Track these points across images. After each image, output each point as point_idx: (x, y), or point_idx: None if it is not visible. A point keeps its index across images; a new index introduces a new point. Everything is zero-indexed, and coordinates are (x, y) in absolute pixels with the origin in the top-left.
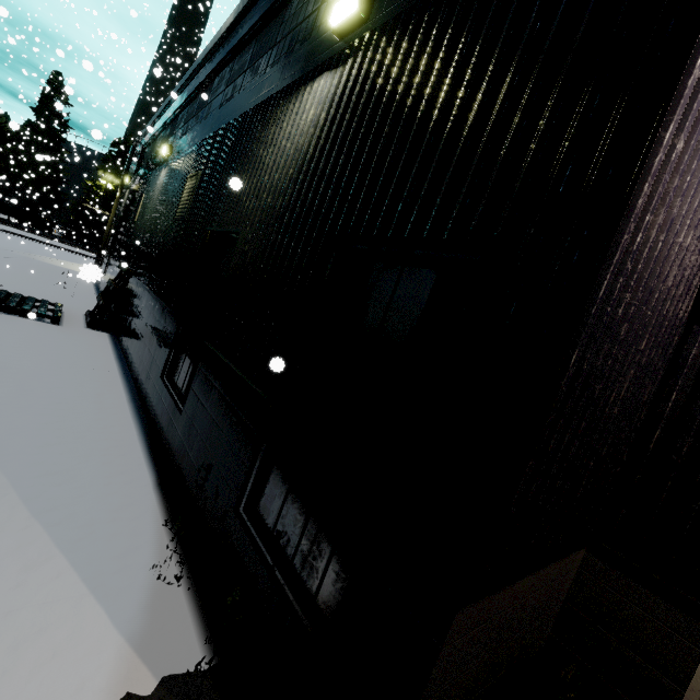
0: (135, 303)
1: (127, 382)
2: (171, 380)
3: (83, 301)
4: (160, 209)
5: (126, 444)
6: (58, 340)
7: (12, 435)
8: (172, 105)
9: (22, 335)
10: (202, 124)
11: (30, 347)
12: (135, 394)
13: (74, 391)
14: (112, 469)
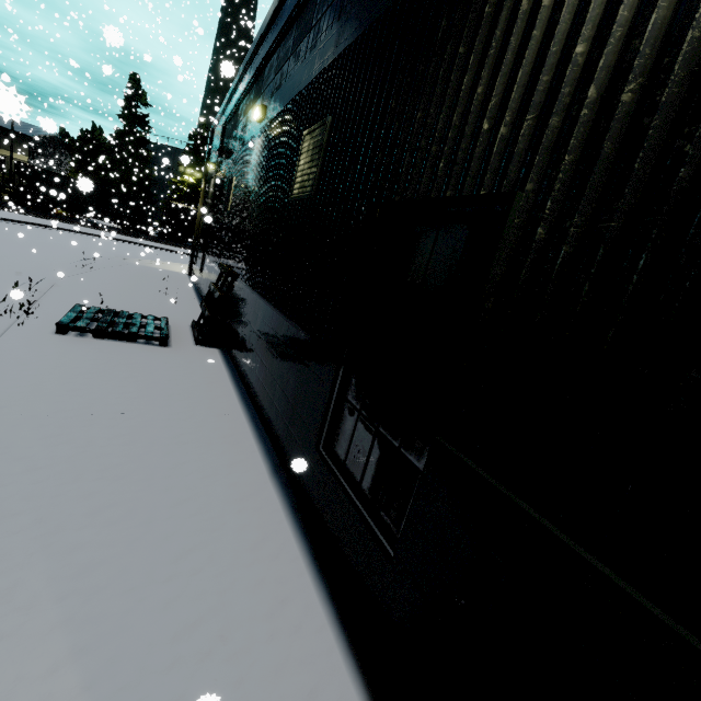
0: (245, 314)
1: (256, 431)
2: (331, 452)
3: (186, 307)
4: (261, 190)
5: (293, 590)
6: (170, 371)
7: (129, 615)
8: (254, 60)
9: (131, 371)
10: (315, 51)
11: (141, 390)
12: (271, 454)
13: (201, 465)
14: (293, 685)
